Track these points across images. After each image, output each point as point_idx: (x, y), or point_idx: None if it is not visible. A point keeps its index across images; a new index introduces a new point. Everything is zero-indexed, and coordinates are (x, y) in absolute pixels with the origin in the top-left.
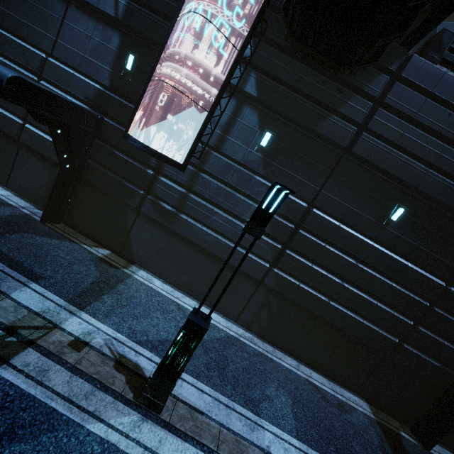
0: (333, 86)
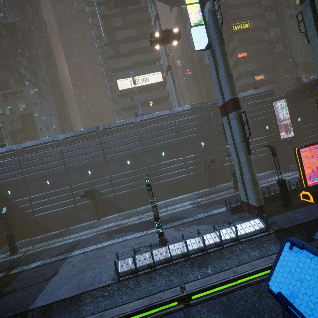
0: (302, 103)
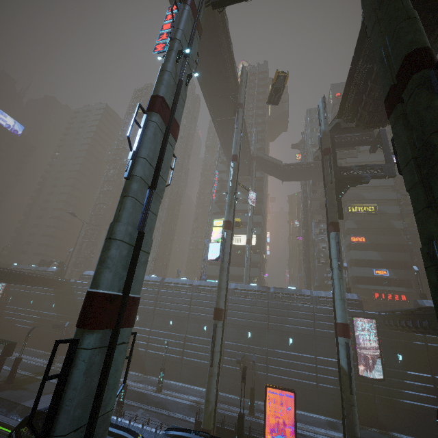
0: (408, 334)
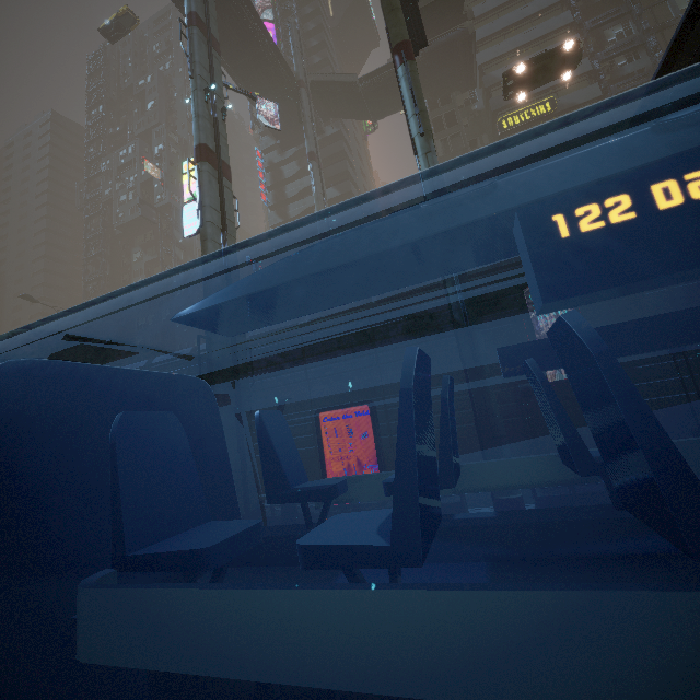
0: None
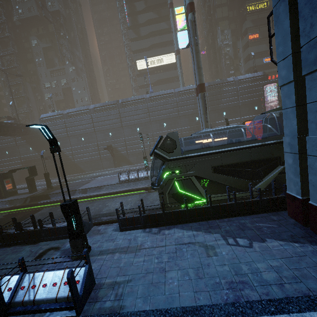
0: None
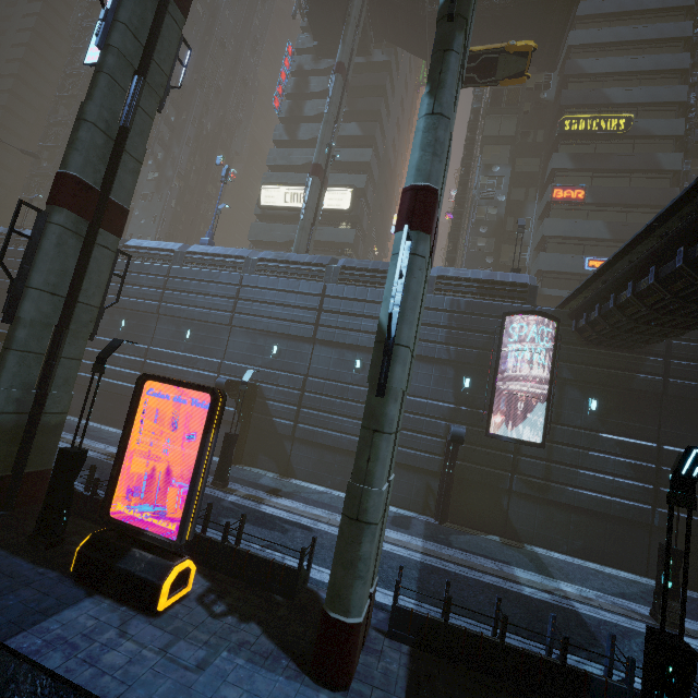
0: (627, 356)
